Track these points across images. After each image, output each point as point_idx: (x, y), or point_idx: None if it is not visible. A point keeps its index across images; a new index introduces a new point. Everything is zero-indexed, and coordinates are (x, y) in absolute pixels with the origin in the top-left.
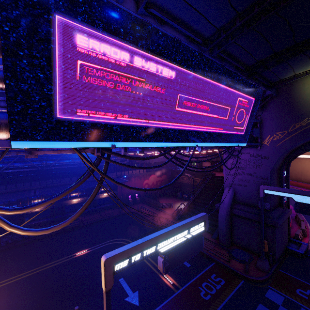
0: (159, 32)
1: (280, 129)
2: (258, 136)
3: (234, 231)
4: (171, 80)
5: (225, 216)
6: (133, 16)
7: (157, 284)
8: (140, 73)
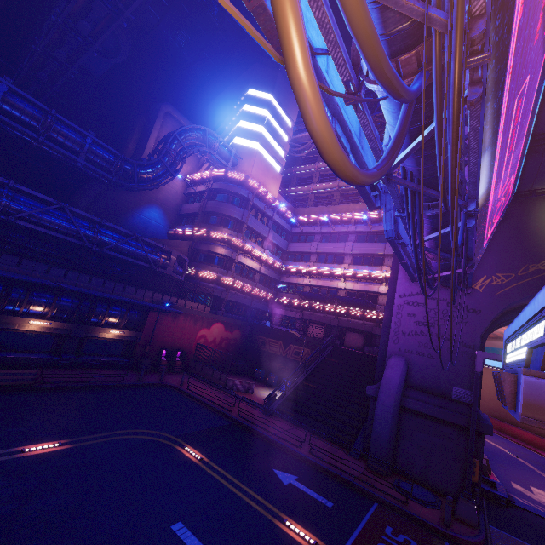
0: None
1: (504, 269)
2: None
3: (399, 443)
4: (543, 33)
5: (392, 407)
6: None
7: (277, 543)
8: None
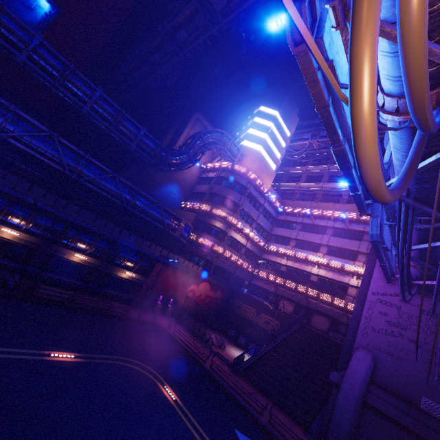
0: None
1: None
2: None
3: (358, 438)
4: None
5: (355, 400)
6: None
7: None
8: None
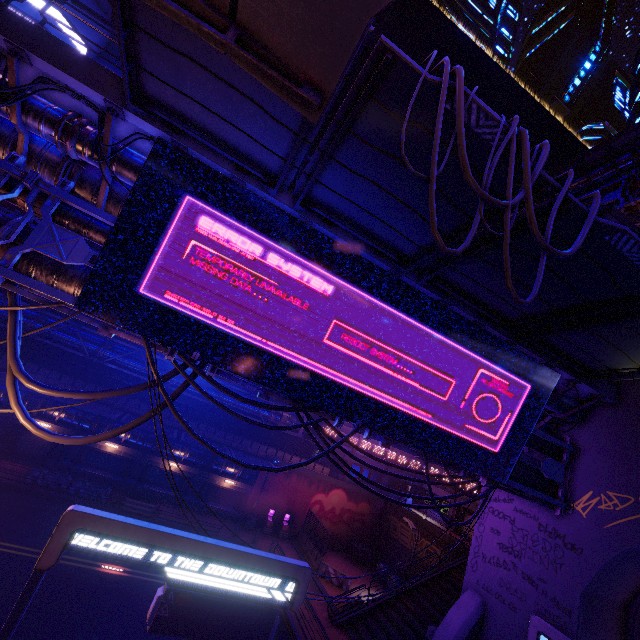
0: (317, 233)
1: (618, 485)
2: (558, 481)
3: None
4: (325, 296)
5: None
6: (283, 211)
7: None
8: (272, 273)
